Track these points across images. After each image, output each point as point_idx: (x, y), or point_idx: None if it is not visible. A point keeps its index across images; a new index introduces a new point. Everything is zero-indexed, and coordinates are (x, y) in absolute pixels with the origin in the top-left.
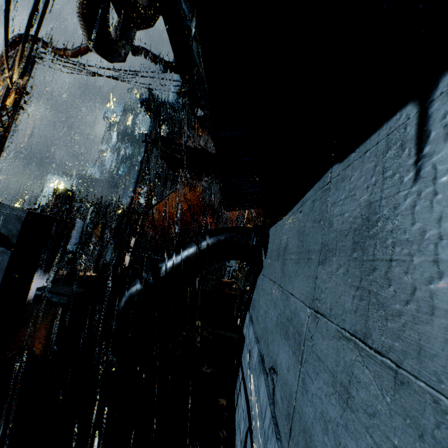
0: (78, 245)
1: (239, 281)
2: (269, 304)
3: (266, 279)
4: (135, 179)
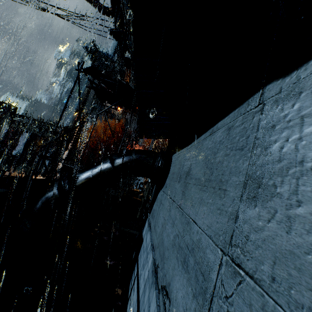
0: (22, 152)
1: (144, 191)
2: (166, 219)
3: (166, 196)
4: (75, 107)
